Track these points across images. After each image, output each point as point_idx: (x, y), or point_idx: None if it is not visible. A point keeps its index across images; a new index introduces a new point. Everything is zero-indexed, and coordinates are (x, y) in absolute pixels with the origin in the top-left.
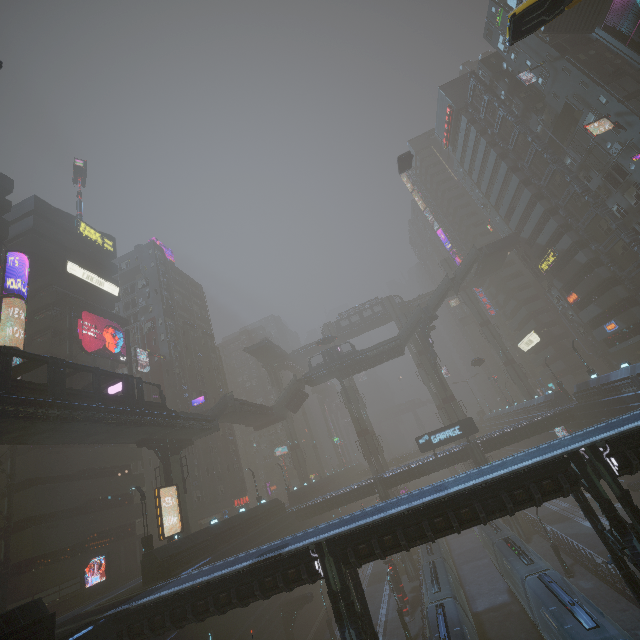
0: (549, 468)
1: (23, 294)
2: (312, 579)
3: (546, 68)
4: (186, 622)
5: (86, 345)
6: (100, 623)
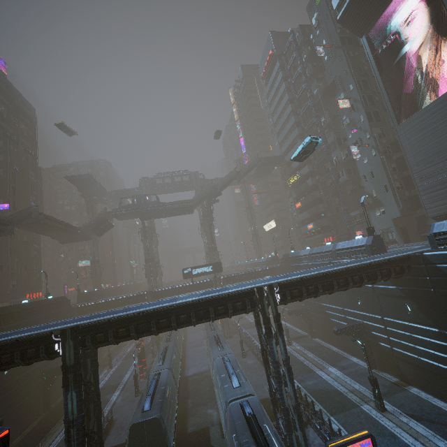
0: (243, 295)
1: None
2: (50, 357)
3: (332, 51)
4: None
5: None
6: None
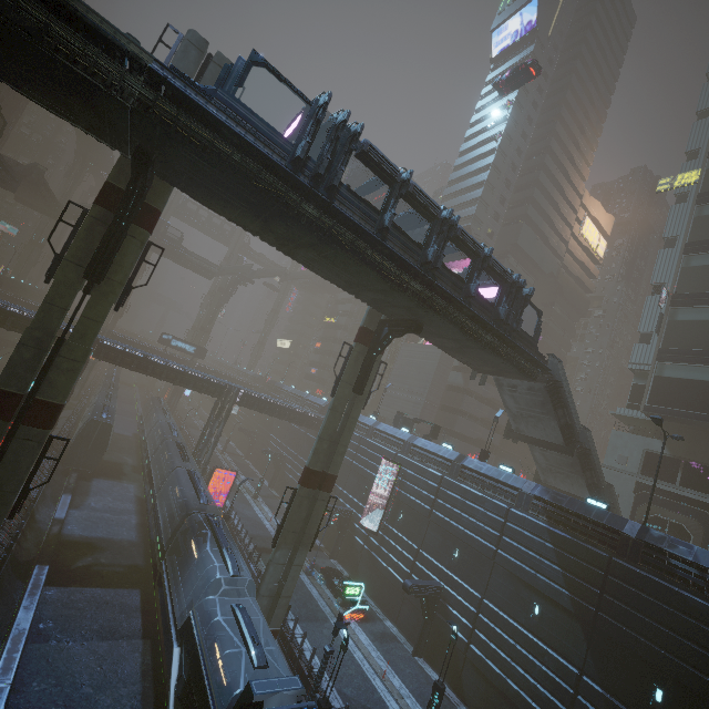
0: (218, 385)
1: None
2: None
3: None
4: None
5: None
6: None
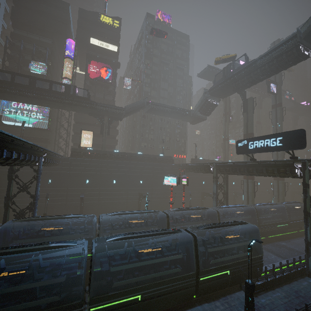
0: None
1: (74, 57)
2: None
3: None
4: None
5: (91, 76)
6: None
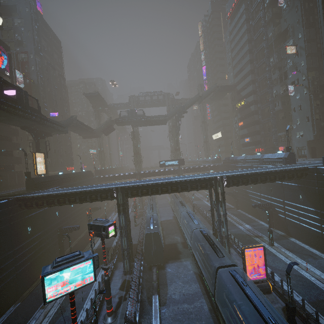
0: (206, 180)
1: None
2: (112, 199)
3: (291, 0)
4: (53, 205)
5: None
6: (10, 200)
